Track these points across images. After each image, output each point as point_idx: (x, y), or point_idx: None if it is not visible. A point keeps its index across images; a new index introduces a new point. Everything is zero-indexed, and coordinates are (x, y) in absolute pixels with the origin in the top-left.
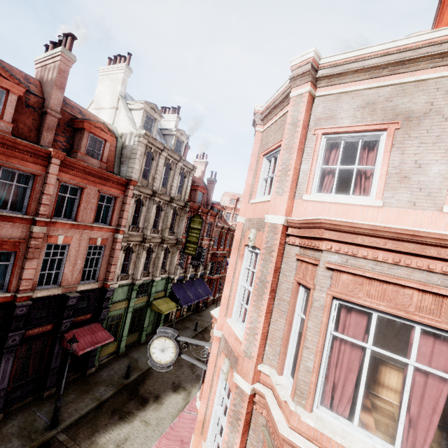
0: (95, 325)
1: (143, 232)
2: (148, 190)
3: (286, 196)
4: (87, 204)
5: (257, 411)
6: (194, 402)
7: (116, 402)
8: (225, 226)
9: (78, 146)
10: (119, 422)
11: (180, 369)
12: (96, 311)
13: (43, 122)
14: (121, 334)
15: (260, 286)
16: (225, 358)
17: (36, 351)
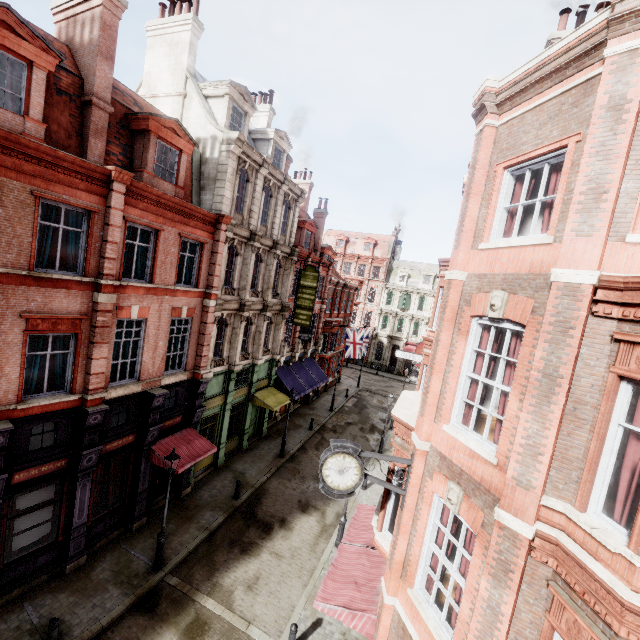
0: (188, 431)
1: (238, 295)
2: (244, 231)
3: (600, 237)
4: (166, 256)
5: (536, 559)
6: (351, 530)
7: (231, 531)
8: (340, 281)
9: (142, 161)
10: (242, 556)
11: (304, 483)
12: (187, 412)
13: (87, 121)
14: (218, 440)
15: (545, 383)
16: (451, 482)
17: (115, 471)
